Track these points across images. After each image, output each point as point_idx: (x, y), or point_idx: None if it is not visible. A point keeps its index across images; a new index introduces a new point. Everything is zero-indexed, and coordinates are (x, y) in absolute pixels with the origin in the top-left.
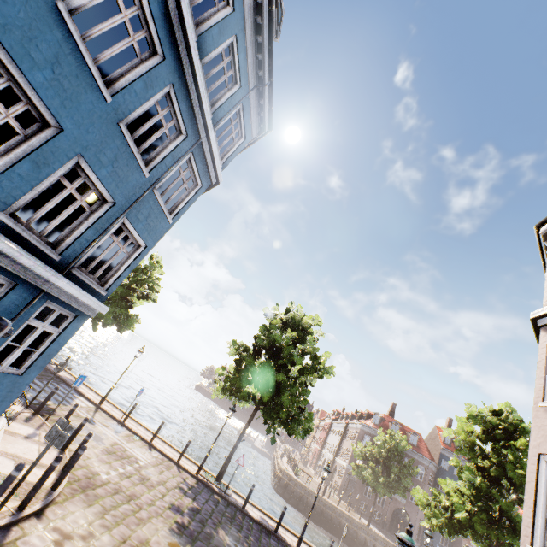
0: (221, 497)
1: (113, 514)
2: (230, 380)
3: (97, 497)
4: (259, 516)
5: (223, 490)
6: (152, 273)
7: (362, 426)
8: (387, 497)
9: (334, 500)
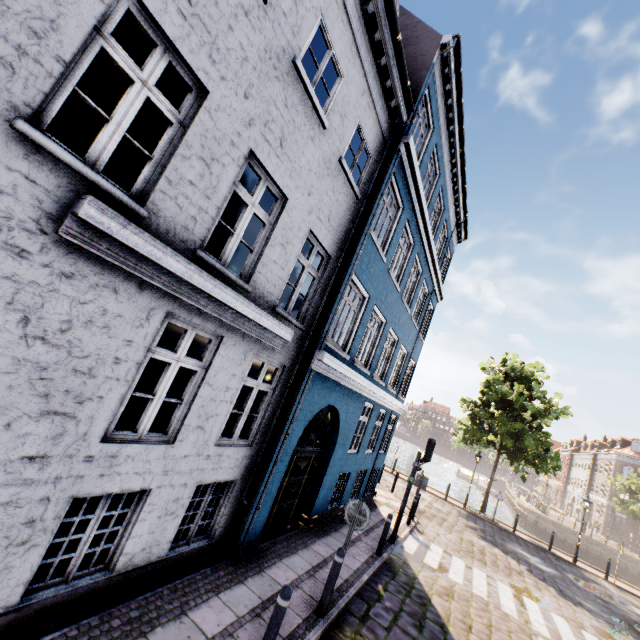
0: (491, 524)
1: (444, 526)
2: (469, 432)
3: (428, 517)
4: (529, 539)
5: (490, 519)
6: None
7: (618, 457)
8: None
9: (599, 538)
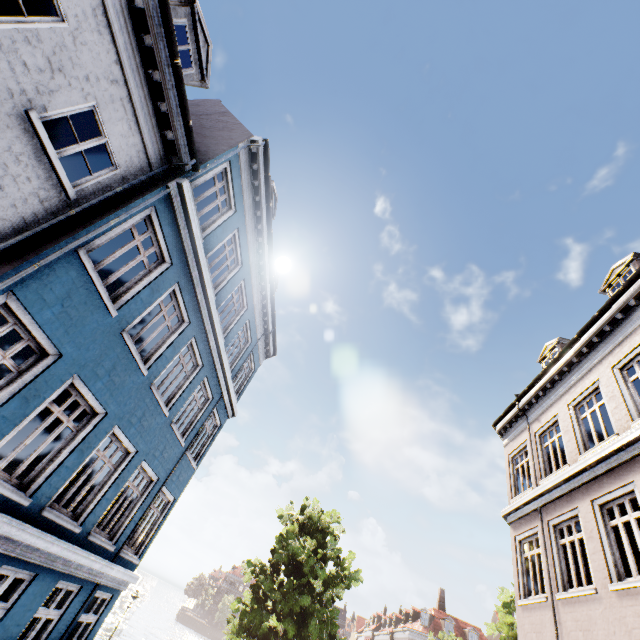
0: None
1: None
2: (247, 616)
3: None
4: None
5: None
6: None
7: (410, 634)
8: None
9: None
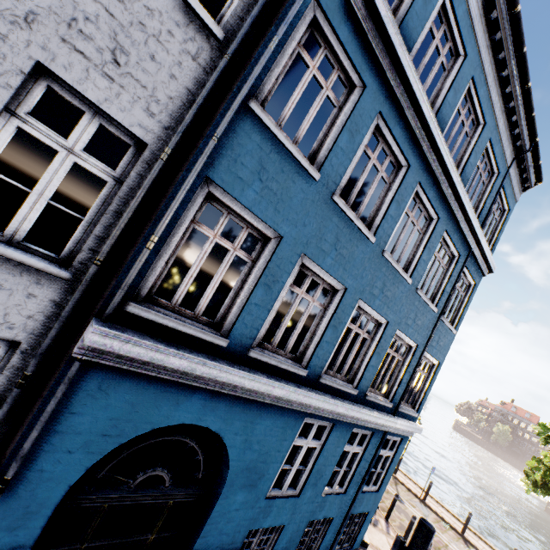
0: None
1: None
2: None
3: None
4: None
5: None
6: None
7: None
8: None
9: None
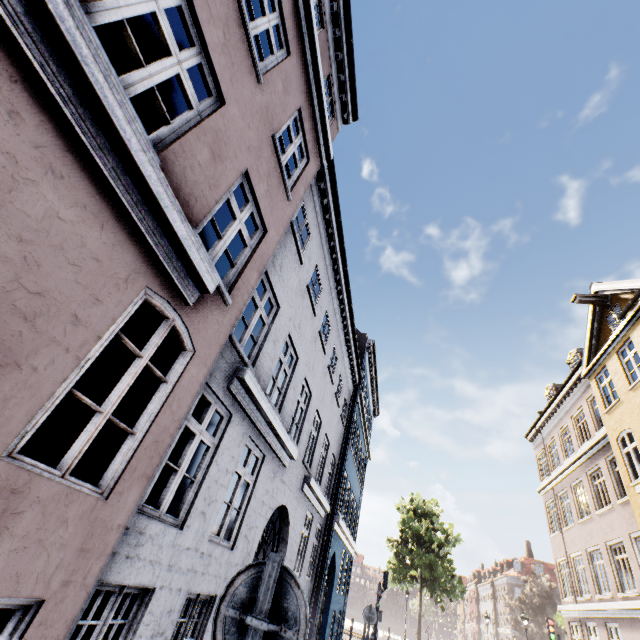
0: None
1: None
2: (397, 570)
3: None
4: None
5: None
6: None
7: (507, 579)
8: None
9: None
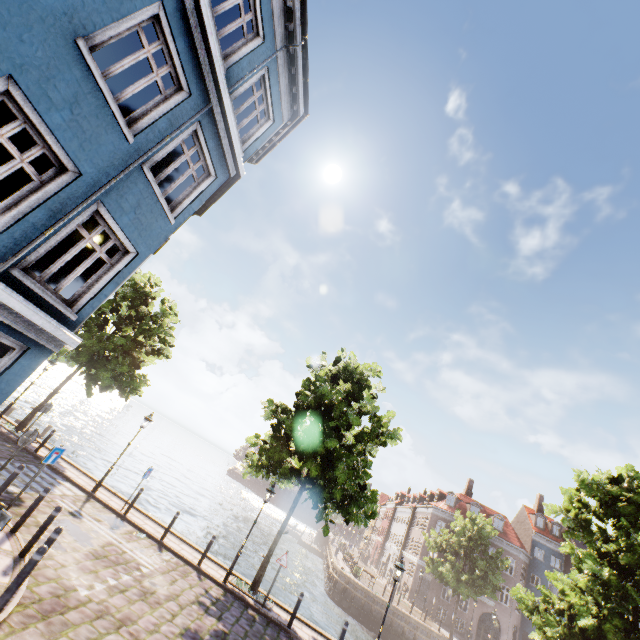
0: (258, 612)
1: None
2: (266, 452)
3: (65, 625)
4: (311, 637)
5: (261, 602)
6: (164, 321)
7: (434, 510)
8: (471, 600)
9: (405, 606)
